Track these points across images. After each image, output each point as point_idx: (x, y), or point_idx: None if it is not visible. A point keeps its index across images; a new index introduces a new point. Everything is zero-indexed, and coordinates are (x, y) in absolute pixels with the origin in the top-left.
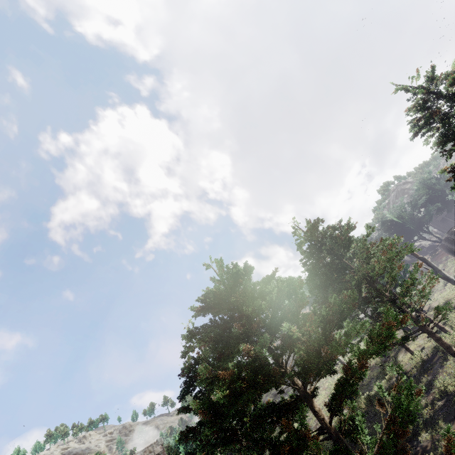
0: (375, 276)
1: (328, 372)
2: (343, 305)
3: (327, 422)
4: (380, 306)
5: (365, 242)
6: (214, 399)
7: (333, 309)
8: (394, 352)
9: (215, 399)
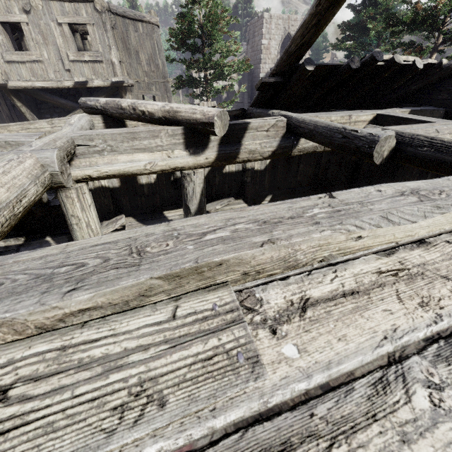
0: None
1: None
2: None
3: None
4: None
5: None
6: (403, 18)
7: None
8: None
9: (403, 18)
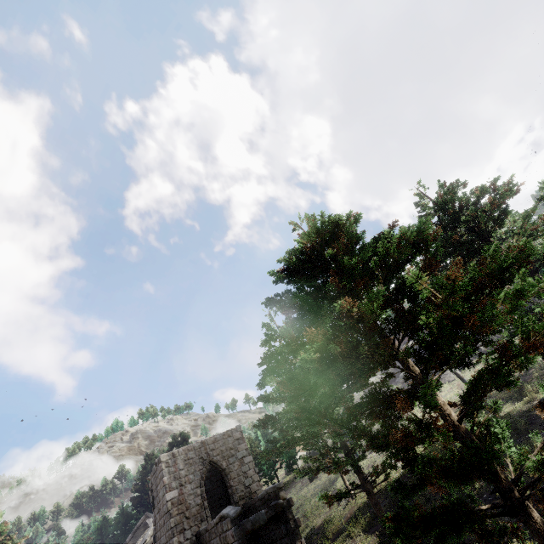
0: (542, 259)
1: (462, 361)
2: (509, 261)
3: (454, 420)
4: (538, 305)
5: (534, 211)
6: (297, 360)
7: (488, 269)
8: (540, 371)
9: (298, 360)
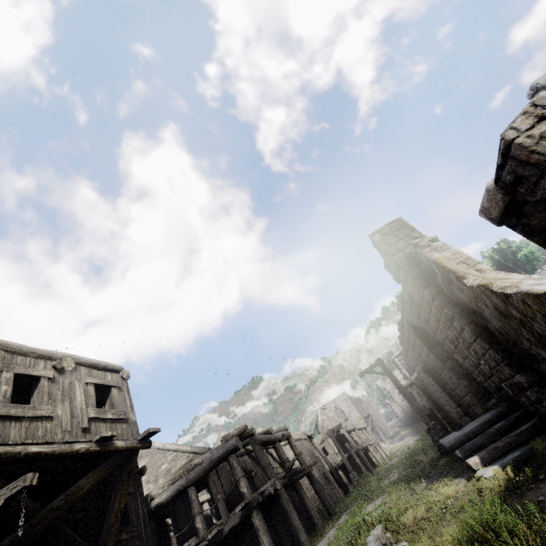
0: None
1: None
2: None
3: None
4: None
5: None
6: None
7: None
8: None
9: None
